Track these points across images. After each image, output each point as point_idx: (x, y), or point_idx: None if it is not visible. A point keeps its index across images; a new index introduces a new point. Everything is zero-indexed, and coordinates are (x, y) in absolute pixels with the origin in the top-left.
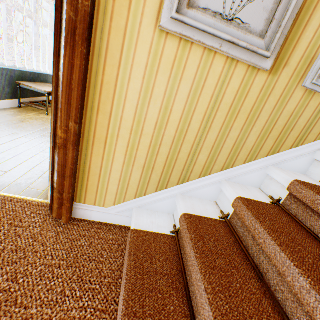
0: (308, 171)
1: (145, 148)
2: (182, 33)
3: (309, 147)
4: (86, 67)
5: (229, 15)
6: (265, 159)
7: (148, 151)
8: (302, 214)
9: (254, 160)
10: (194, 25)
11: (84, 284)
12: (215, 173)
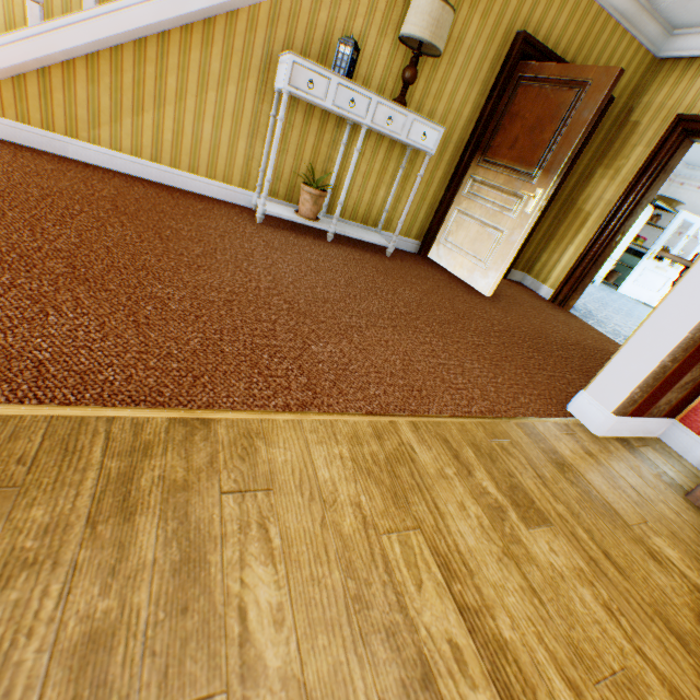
0: None
1: None
2: None
3: None
4: None
5: None
6: None
7: None
8: None
9: None
10: None
11: None
12: None
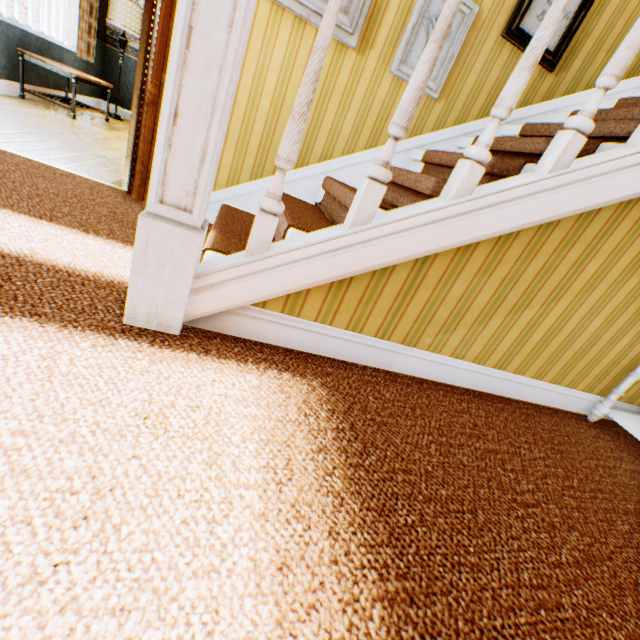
0: None
1: (239, 123)
2: None
3: (405, 145)
4: None
5: None
6: (363, 153)
7: (242, 127)
8: None
9: (352, 153)
10: None
11: None
12: (313, 165)
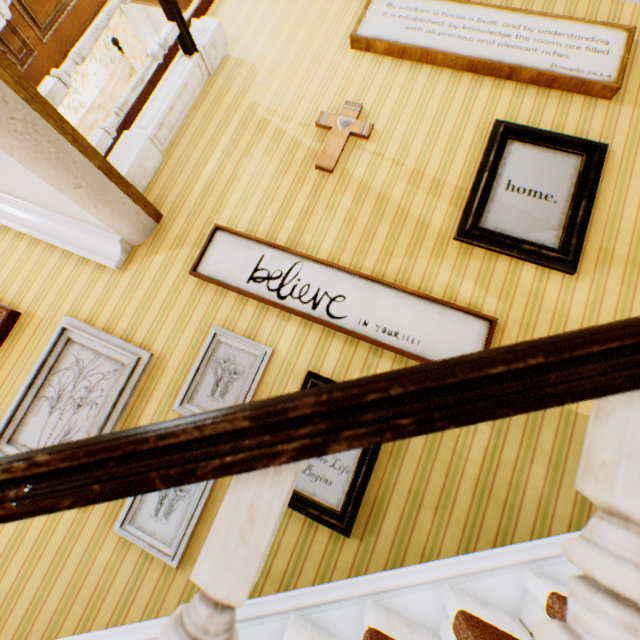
0: None
1: None
2: None
3: (134, 631)
4: None
5: None
6: (71, 639)
7: None
8: None
9: (56, 636)
10: None
11: None
12: None
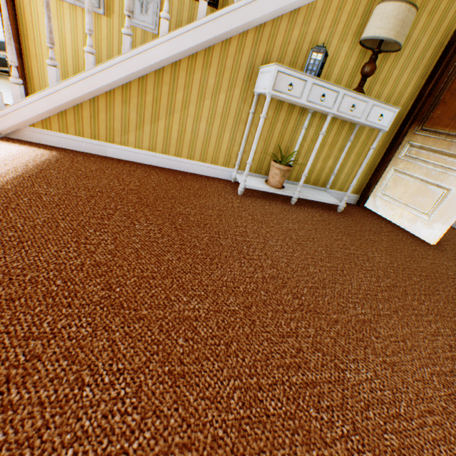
0: None
1: (60, 62)
2: None
3: None
4: (15, 14)
5: None
6: None
7: (62, 64)
8: None
9: None
10: None
11: None
12: None
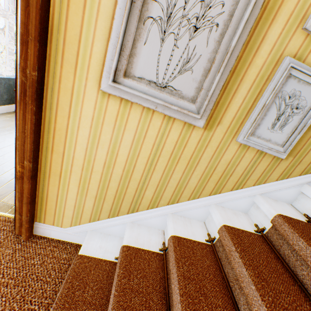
0: (249, 211)
1: (96, 182)
2: (120, 96)
3: (249, 191)
4: (38, 118)
5: (162, 83)
6: (208, 198)
7: (99, 185)
8: (224, 258)
9: (197, 198)
10: (129, 91)
11: (24, 304)
12: (162, 206)
